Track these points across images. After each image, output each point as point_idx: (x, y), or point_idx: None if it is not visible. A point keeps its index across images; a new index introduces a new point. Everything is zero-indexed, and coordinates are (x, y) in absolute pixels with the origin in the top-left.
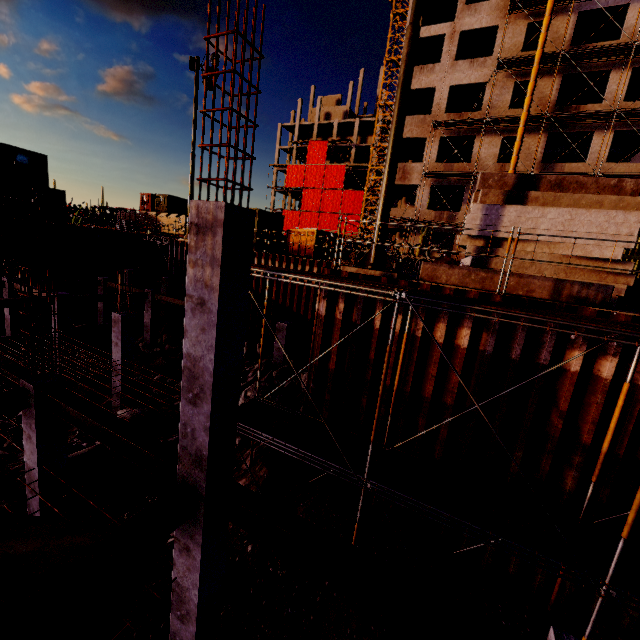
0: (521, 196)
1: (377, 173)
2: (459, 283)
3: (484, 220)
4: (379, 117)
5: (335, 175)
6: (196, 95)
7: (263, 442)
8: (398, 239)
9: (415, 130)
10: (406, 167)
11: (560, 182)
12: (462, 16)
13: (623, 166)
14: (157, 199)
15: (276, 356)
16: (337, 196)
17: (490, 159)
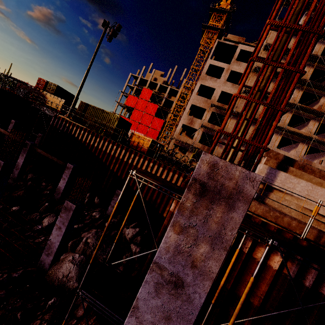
0: (285, 167)
1: (174, 115)
2: (262, 215)
3: (267, 175)
4: (180, 90)
5: (152, 108)
6: (101, 40)
7: (114, 323)
8: (178, 150)
9: (202, 104)
10: (193, 119)
11: (304, 166)
12: (233, 64)
13: (282, 152)
14: (49, 85)
15: (110, 210)
16: (150, 118)
17: (231, 129)
